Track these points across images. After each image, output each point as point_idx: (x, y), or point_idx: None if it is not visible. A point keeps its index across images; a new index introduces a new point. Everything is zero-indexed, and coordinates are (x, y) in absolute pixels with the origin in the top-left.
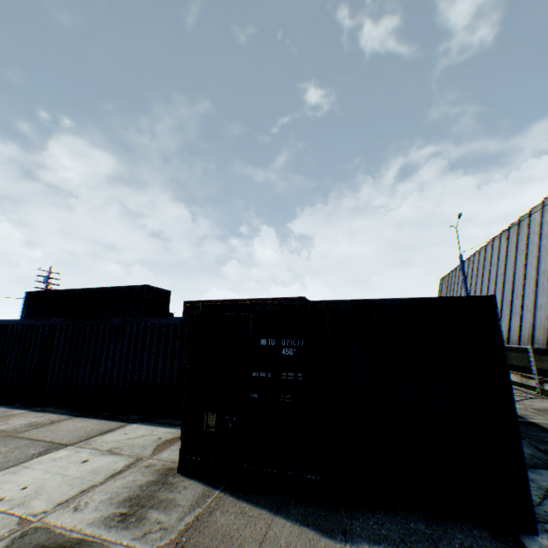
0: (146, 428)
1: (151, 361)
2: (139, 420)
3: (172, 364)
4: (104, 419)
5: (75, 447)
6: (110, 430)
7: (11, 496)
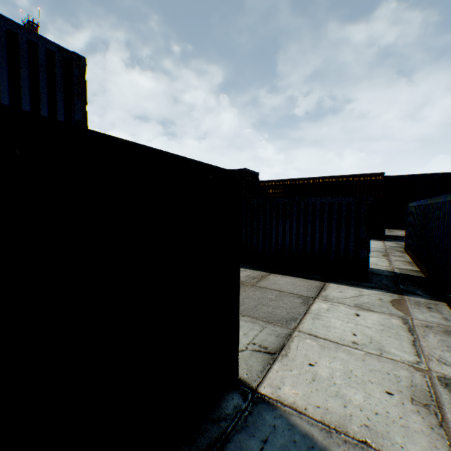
0: (349, 288)
1: (322, 234)
2: (328, 280)
3: (347, 237)
4: (296, 277)
5: (323, 301)
6: (321, 287)
7: (357, 341)
